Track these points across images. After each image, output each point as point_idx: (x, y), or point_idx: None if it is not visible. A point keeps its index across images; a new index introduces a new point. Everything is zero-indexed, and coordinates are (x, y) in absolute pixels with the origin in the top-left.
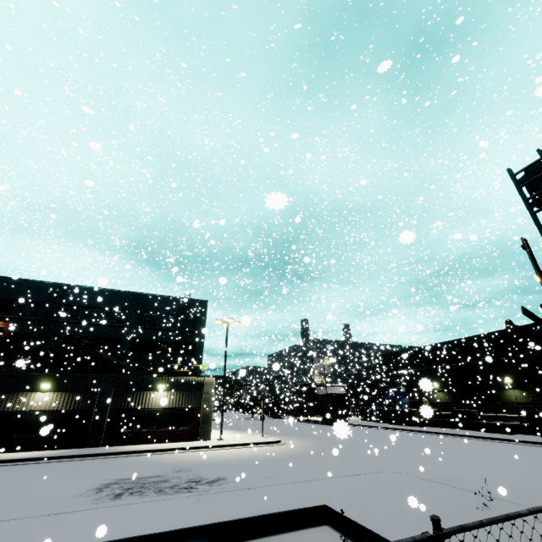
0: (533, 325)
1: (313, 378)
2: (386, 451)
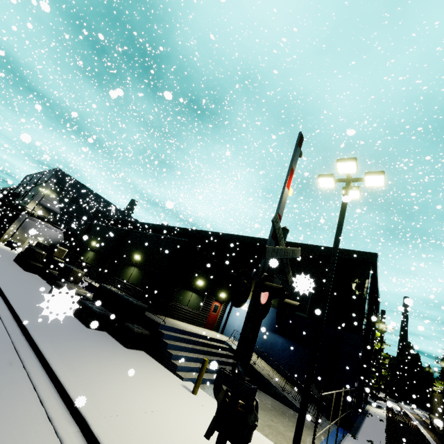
0: (220, 234)
1: (27, 204)
2: None
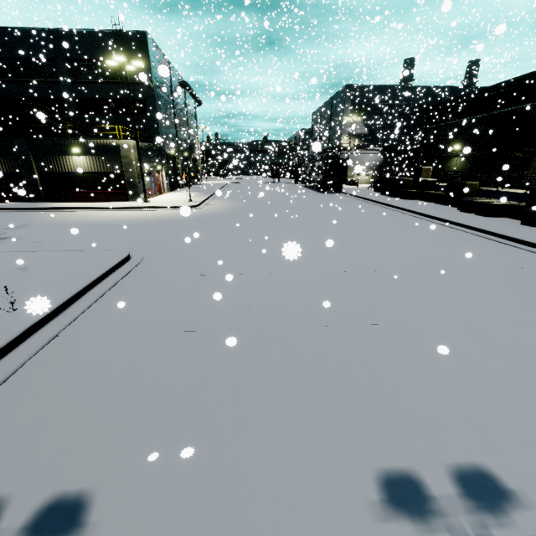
0: None
1: (340, 141)
2: (253, 225)
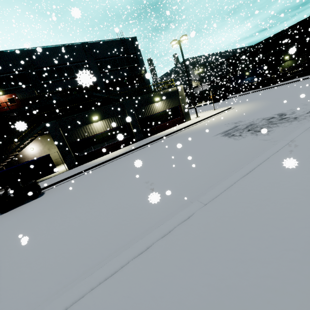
0: None
1: (192, 84)
2: (308, 87)
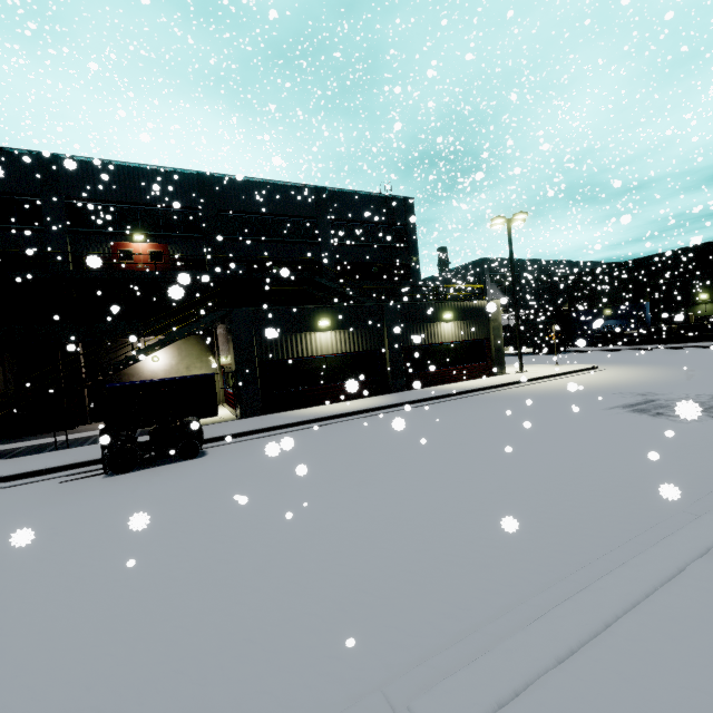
0: None
1: None
2: None
